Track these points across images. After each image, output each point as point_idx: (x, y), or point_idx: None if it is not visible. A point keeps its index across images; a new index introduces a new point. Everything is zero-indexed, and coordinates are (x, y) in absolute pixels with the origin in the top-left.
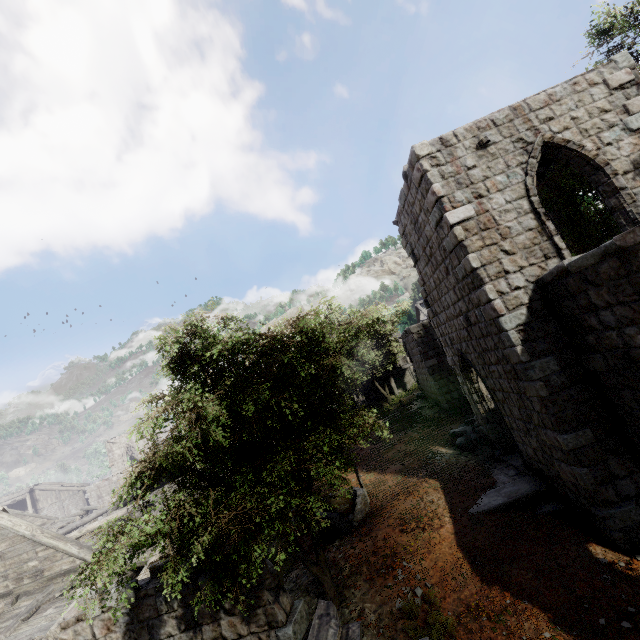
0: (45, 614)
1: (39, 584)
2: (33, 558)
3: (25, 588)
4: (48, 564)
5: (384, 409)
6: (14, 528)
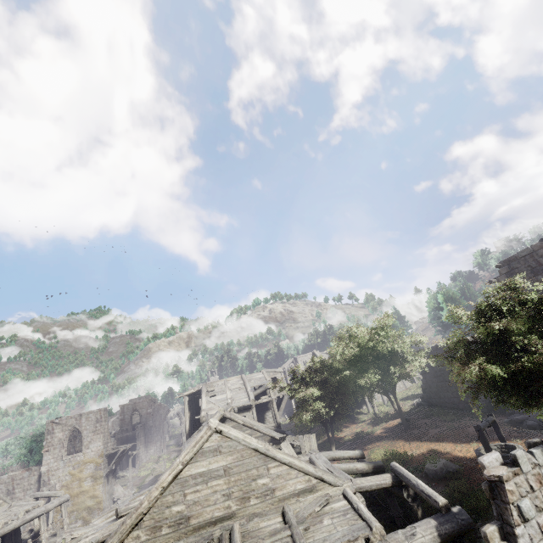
0: (328, 523)
1: (268, 505)
2: (263, 475)
3: (251, 510)
4: (280, 482)
5: (363, 419)
6: (246, 440)
